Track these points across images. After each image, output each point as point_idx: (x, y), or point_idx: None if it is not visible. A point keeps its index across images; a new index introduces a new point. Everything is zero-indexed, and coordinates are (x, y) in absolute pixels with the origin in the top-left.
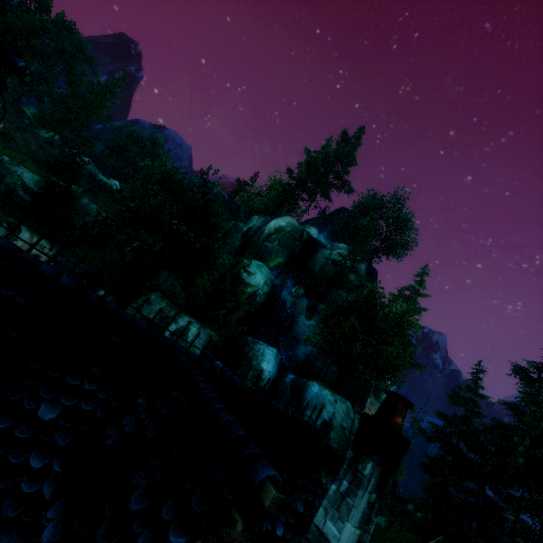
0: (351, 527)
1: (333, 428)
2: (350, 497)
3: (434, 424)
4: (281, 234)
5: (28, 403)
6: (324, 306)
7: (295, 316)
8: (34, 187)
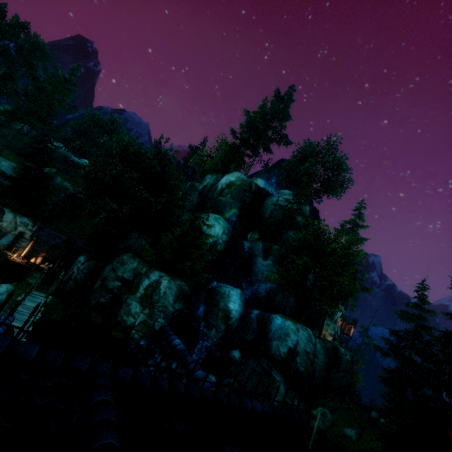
0: None
1: (298, 353)
2: None
3: (388, 340)
4: (232, 188)
5: None
6: (277, 247)
7: (253, 259)
8: (12, 173)
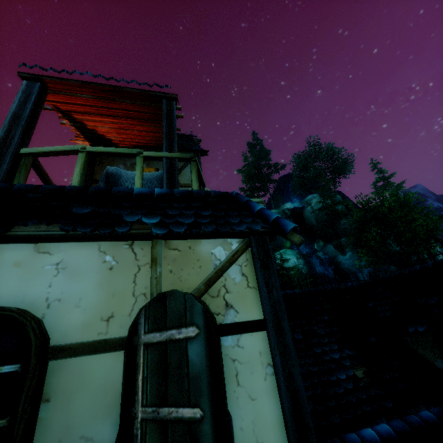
0: None
1: None
2: None
3: None
4: None
5: None
6: (344, 238)
7: (335, 260)
8: None
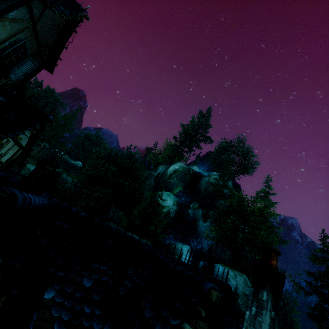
0: None
1: (238, 296)
2: (259, 316)
3: (307, 281)
4: (177, 173)
5: (78, 278)
6: (212, 212)
7: (196, 222)
8: None
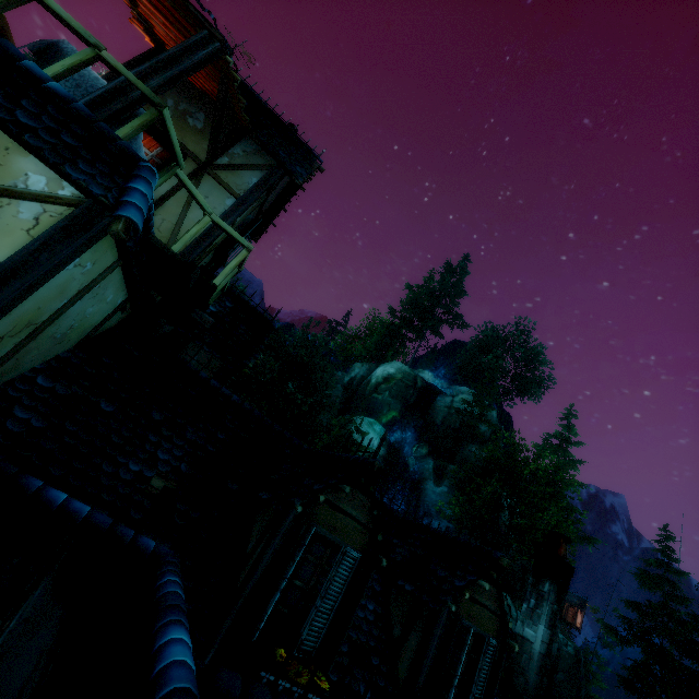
0: (543, 626)
1: None
2: (538, 608)
3: (626, 618)
4: (391, 383)
5: None
6: (454, 467)
7: (421, 483)
8: None
